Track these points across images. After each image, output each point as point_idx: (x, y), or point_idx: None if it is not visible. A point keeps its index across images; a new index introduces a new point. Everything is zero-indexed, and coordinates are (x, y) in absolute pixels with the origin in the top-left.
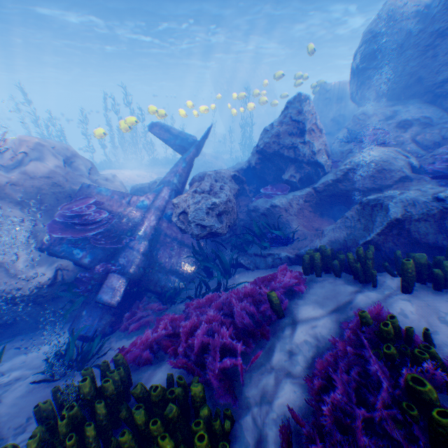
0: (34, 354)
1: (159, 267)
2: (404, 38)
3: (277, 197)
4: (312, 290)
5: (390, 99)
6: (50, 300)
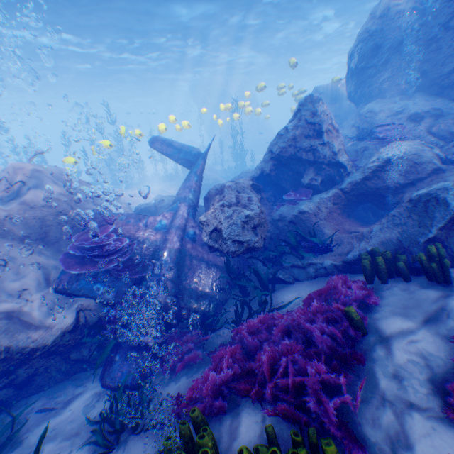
0: (64, 417)
1: (189, 293)
2: (403, 35)
3: (303, 202)
4: (386, 300)
5: (393, 94)
6: (71, 348)
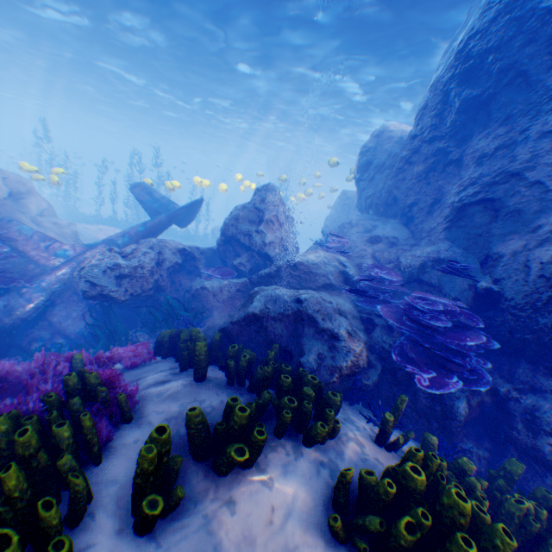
0: None
1: (47, 325)
2: (386, 158)
3: (214, 280)
4: (138, 367)
5: (376, 213)
6: None
